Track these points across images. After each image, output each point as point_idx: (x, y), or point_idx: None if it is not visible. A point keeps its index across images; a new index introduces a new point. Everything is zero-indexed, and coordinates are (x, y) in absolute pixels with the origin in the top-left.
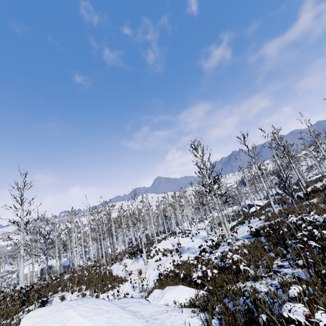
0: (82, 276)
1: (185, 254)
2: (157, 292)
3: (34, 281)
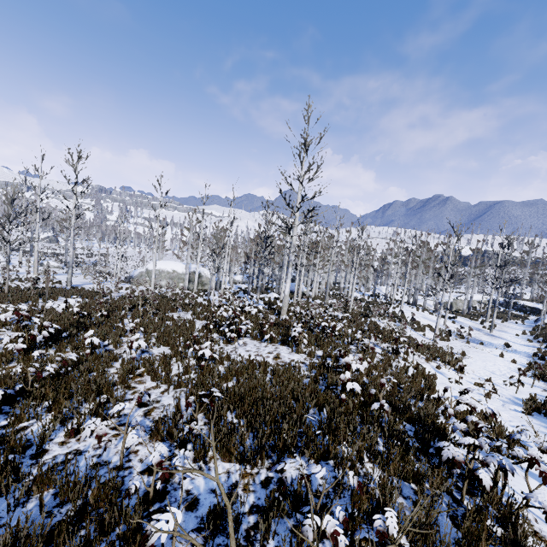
0: (361, 323)
1: (495, 349)
2: None
3: (186, 287)
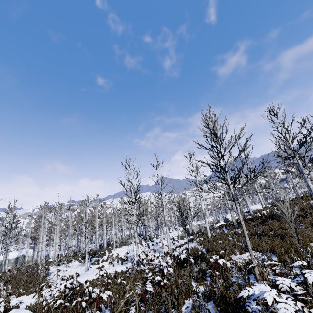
0: (20, 275)
1: (125, 265)
2: (11, 312)
3: (5, 269)
